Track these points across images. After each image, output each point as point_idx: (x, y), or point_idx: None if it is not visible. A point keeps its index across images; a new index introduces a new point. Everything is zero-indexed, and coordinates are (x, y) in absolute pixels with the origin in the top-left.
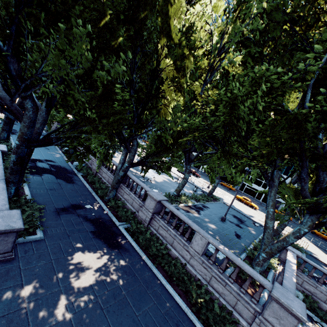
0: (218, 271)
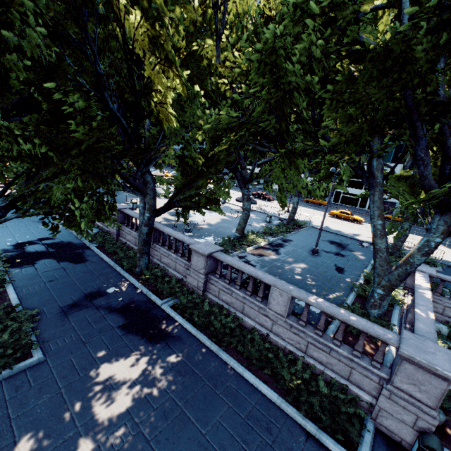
0: (315, 334)
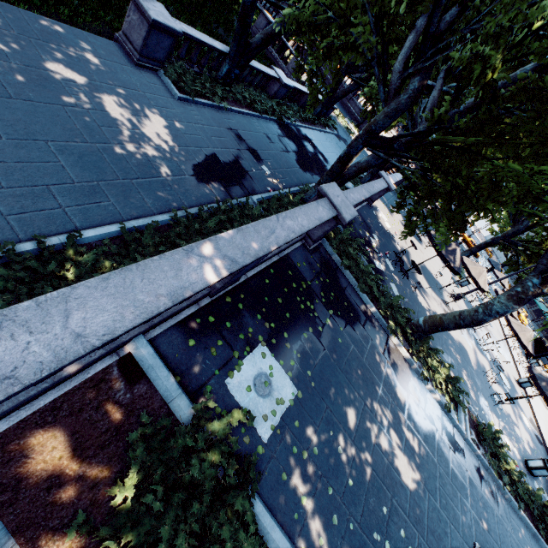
0: None
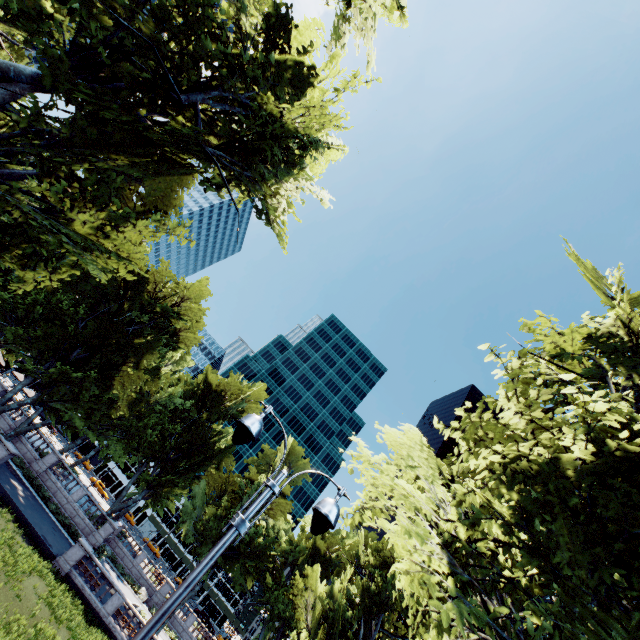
0: (83, 512)
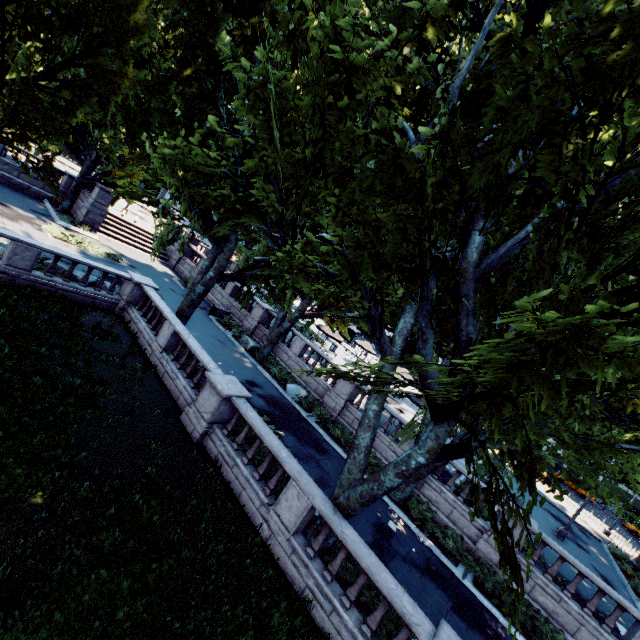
0: None
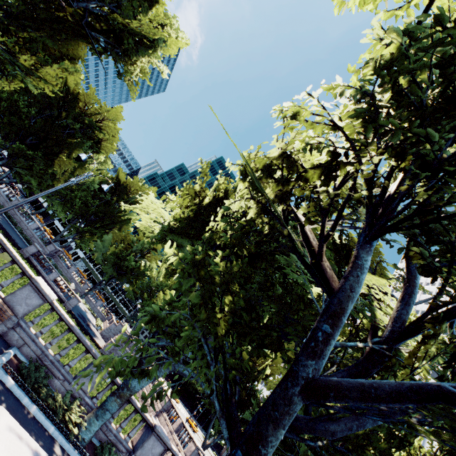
0: (37, 236)
